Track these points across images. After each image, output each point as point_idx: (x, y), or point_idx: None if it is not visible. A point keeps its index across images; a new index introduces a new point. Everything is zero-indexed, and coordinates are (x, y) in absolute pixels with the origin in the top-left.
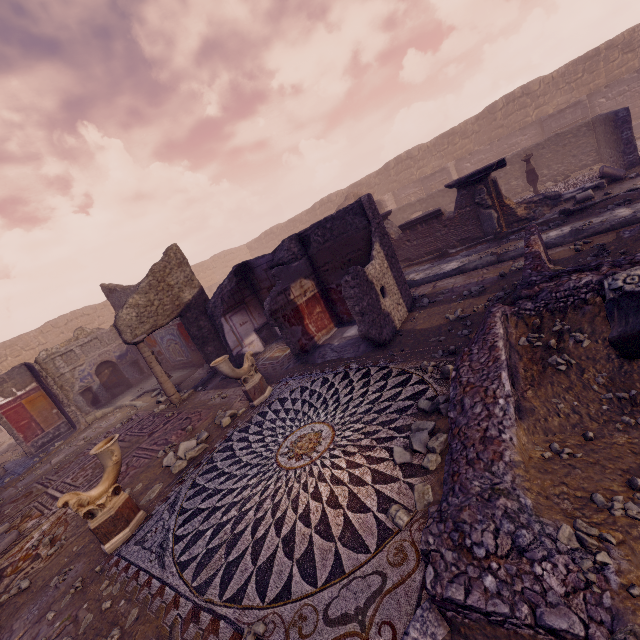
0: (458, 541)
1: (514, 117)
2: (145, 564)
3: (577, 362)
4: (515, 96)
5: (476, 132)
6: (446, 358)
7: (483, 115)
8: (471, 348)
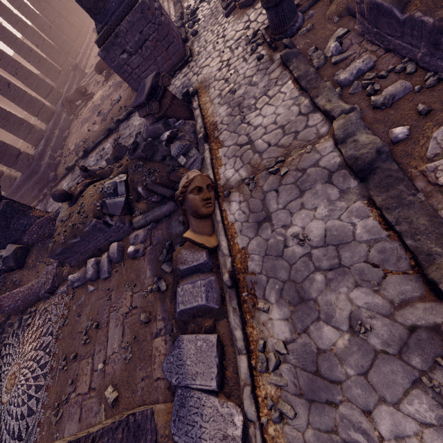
0: (44, 285)
1: None
2: (32, 442)
3: (21, 277)
4: None
5: None
6: (5, 331)
7: None
8: (0, 304)
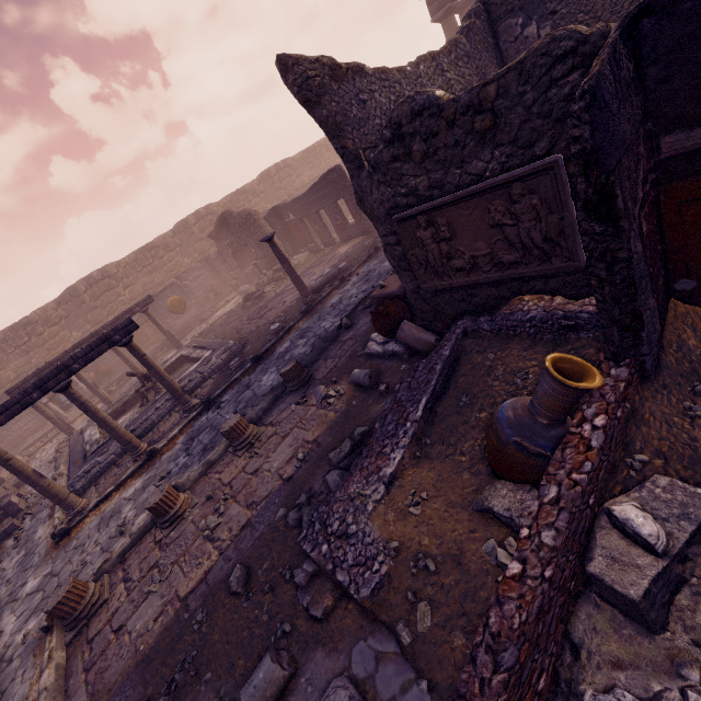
0: None
1: (287, 182)
2: None
3: None
4: (281, 166)
5: (263, 192)
6: None
7: (263, 178)
8: None
